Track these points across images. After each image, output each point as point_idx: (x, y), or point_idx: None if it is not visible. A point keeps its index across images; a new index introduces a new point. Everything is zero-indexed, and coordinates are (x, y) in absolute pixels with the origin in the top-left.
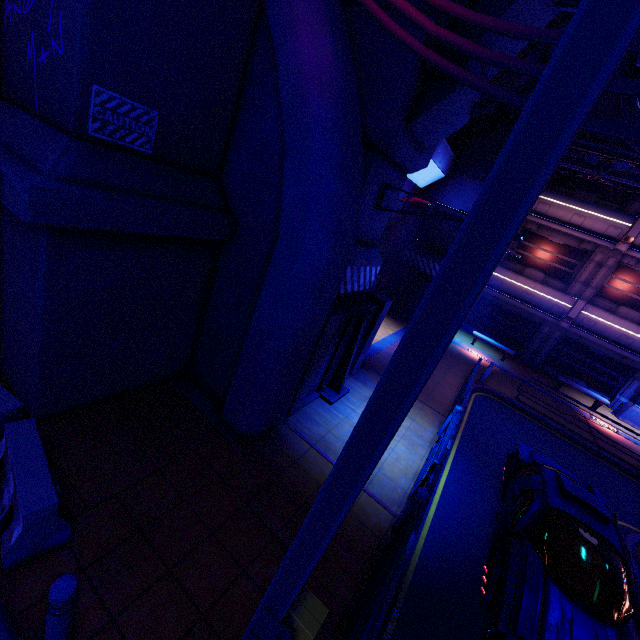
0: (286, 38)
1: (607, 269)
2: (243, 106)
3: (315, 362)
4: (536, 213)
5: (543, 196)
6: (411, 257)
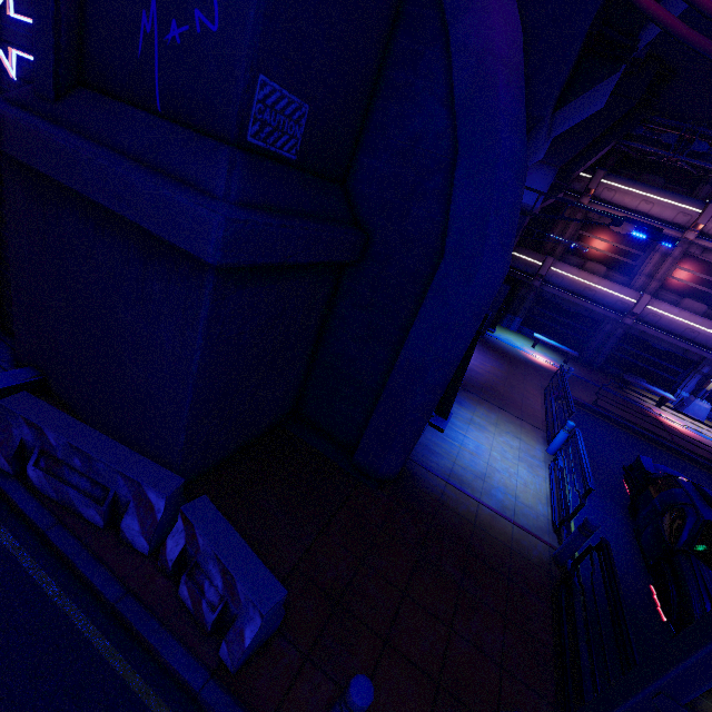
0: (466, 7)
1: (673, 260)
2: (381, 93)
3: None
4: (600, 200)
5: (609, 181)
6: None
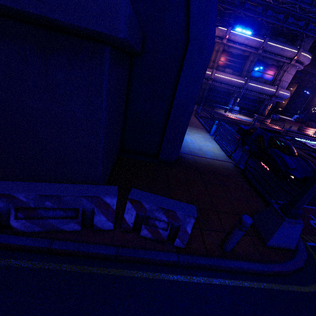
0: None
1: (220, 53)
2: None
3: None
4: None
5: None
6: None
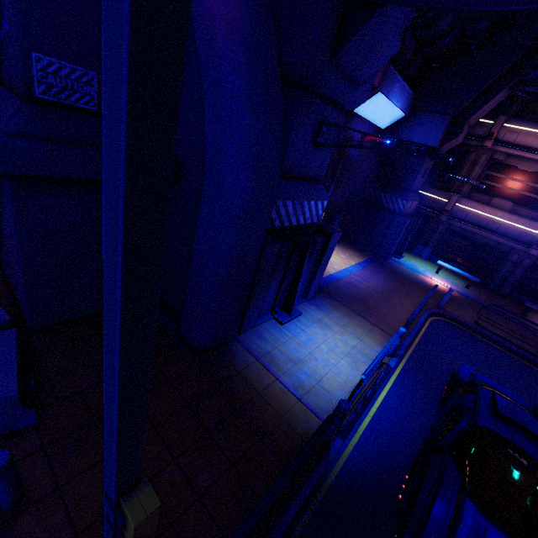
0: None
1: None
2: None
3: (259, 287)
4: (503, 142)
5: (511, 124)
6: (375, 194)
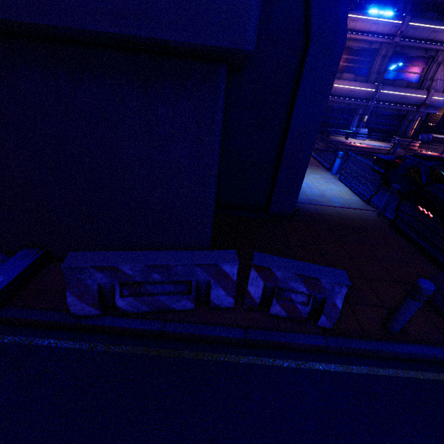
0: None
1: None
2: None
3: None
4: None
5: None
6: None
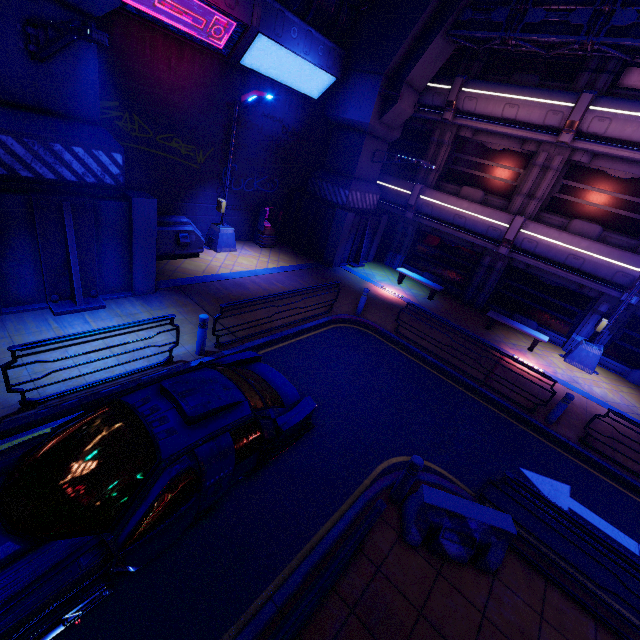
0: None
1: (554, 172)
2: None
3: None
4: (465, 114)
5: (469, 88)
6: (318, 185)
